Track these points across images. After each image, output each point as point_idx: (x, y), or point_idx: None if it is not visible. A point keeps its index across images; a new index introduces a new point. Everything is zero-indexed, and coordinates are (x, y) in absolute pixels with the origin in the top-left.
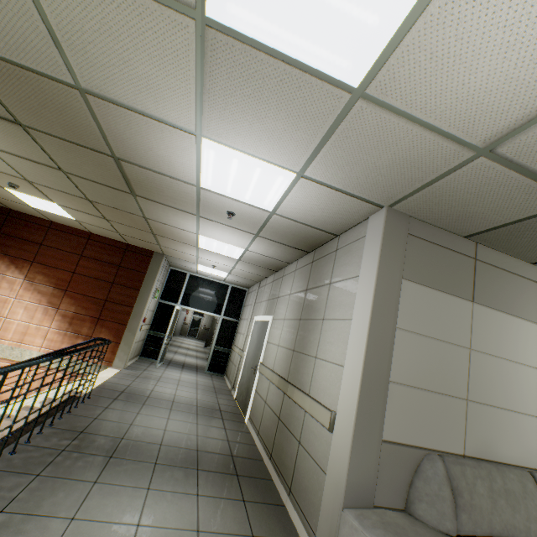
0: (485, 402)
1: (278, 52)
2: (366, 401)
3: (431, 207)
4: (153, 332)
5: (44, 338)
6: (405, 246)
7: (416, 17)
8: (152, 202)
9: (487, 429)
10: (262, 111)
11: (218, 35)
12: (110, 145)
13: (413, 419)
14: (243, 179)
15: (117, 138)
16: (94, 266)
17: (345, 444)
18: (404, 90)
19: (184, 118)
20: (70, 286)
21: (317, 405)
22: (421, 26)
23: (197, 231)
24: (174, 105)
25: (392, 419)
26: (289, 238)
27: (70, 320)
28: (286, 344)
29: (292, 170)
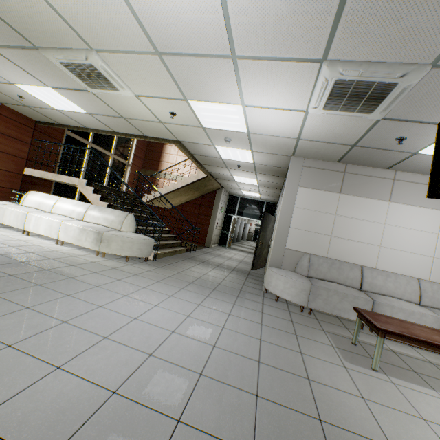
0: None
1: None
2: None
3: None
4: None
5: (189, 171)
6: None
7: None
8: None
9: None
10: None
11: None
12: None
13: None
14: None
15: None
16: None
17: None
18: None
19: None
20: None
21: None
22: None
23: None
24: None
25: None
26: None
27: None
28: None
29: None
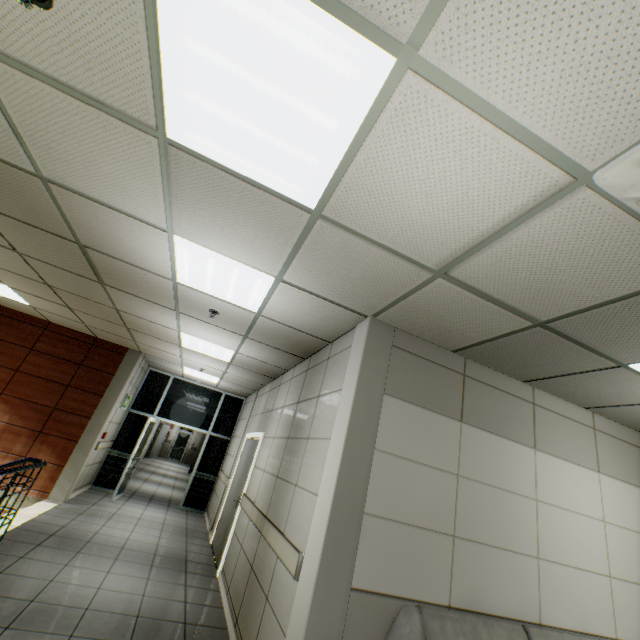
0: (474, 538)
1: (239, 173)
2: (334, 538)
3: (412, 320)
4: (115, 452)
5: None
6: (389, 358)
7: (349, 163)
8: (124, 293)
9: (477, 572)
10: (231, 218)
11: (180, 153)
12: (75, 231)
13: (390, 561)
14: (222, 277)
15: (83, 225)
16: (46, 363)
17: (307, 594)
18: (355, 216)
19: (154, 216)
20: (9, 388)
21: (288, 546)
22: (354, 171)
23: (179, 327)
24: (143, 203)
25: (365, 561)
26: (281, 342)
27: None
28: (272, 468)
29: (271, 274)
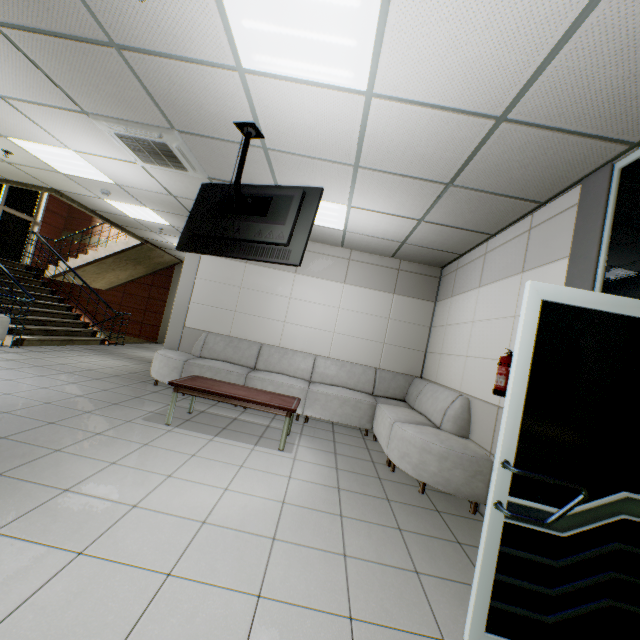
0: None
1: None
2: None
3: None
4: None
5: None
6: None
7: None
8: None
9: None
10: None
11: None
12: None
13: None
14: None
15: None
16: None
17: None
18: None
19: None
20: None
21: None
22: None
23: None
24: None
25: None
26: None
27: None
28: None
29: None
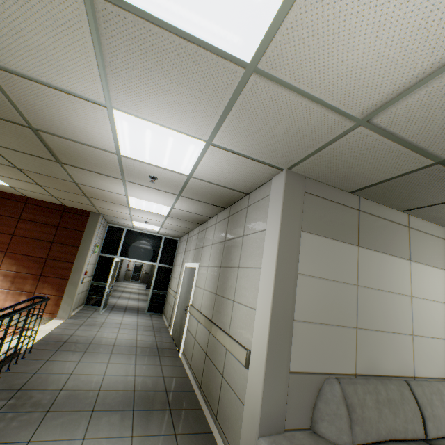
0: (370, 328)
1: (171, 25)
2: (275, 340)
3: (322, 169)
4: (95, 283)
5: None
6: (303, 202)
7: None
8: (78, 169)
9: (373, 349)
10: (165, 84)
11: (108, 6)
12: (24, 116)
13: (314, 350)
14: (159, 147)
15: (30, 109)
16: (33, 228)
17: (258, 379)
18: (291, 65)
19: (91, 90)
20: (10, 248)
21: (235, 344)
22: (302, 3)
23: (126, 193)
24: (79, 77)
25: (297, 353)
26: (207, 197)
27: (11, 279)
28: (210, 288)
29: (201, 139)
